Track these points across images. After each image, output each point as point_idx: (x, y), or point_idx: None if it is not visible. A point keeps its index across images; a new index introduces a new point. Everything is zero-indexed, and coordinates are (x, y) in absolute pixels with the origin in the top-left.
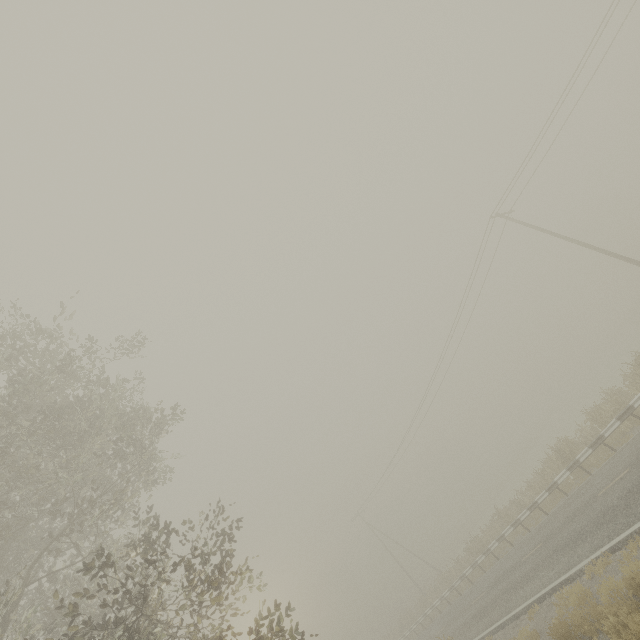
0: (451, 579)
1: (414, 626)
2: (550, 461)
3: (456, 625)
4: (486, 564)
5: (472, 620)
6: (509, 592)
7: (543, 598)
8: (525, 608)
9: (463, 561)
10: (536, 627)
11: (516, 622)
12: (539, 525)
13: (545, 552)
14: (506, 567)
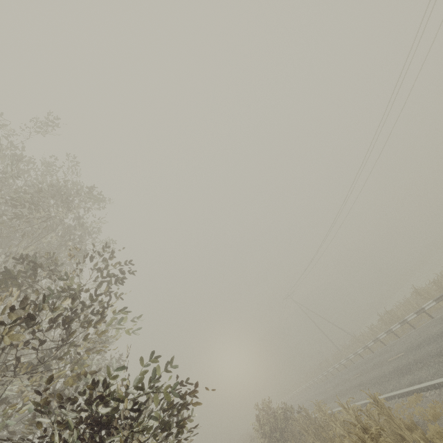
0: (363, 341)
1: (331, 369)
2: None
3: (372, 375)
4: (398, 332)
5: (391, 374)
6: (441, 356)
7: None
8: None
9: (375, 329)
10: None
11: None
12: None
13: None
14: (429, 334)
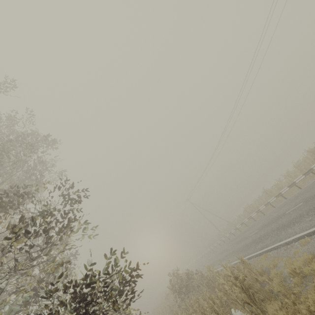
0: (235, 225)
1: (215, 245)
2: (306, 158)
3: (240, 245)
4: (255, 217)
5: (251, 244)
6: (278, 230)
7: (313, 233)
8: (295, 239)
9: (242, 216)
10: (309, 251)
11: (287, 246)
12: (295, 194)
13: (308, 207)
14: (272, 217)
